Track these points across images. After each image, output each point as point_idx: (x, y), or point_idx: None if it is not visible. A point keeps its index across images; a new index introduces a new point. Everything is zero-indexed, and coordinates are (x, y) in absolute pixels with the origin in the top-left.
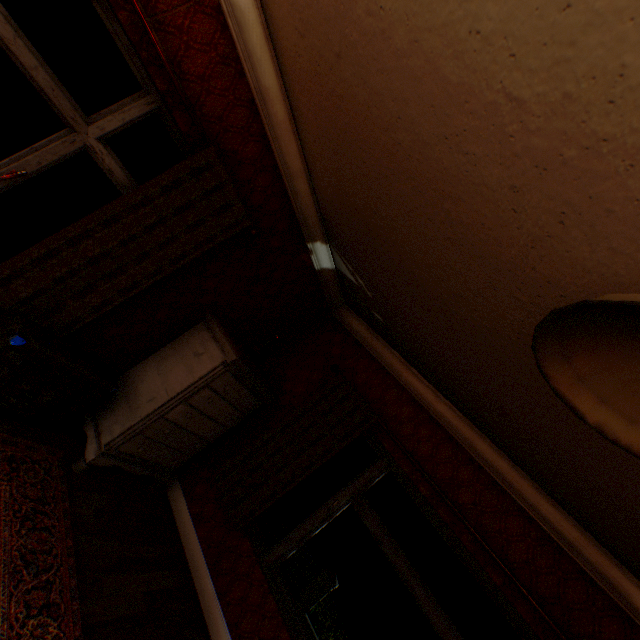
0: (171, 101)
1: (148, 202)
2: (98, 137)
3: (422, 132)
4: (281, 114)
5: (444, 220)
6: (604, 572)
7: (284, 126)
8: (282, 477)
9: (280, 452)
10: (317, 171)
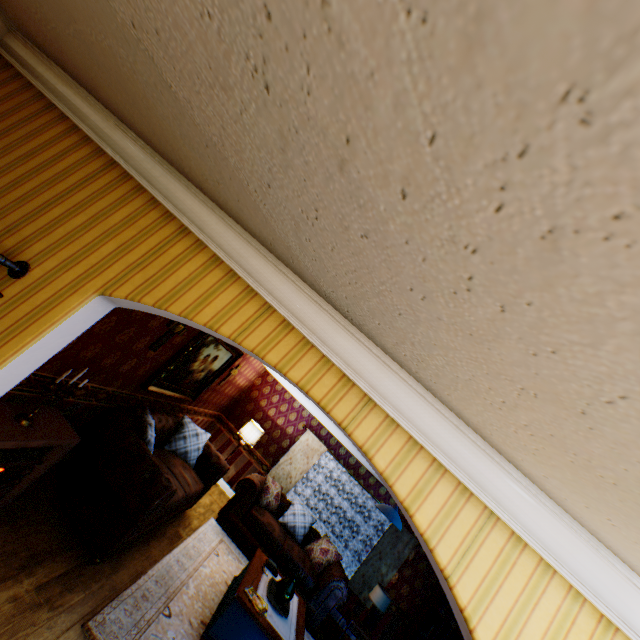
0: None
1: None
2: None
3: None
4: None
5: None
6: None
7: None
8: None
9: None
10: None
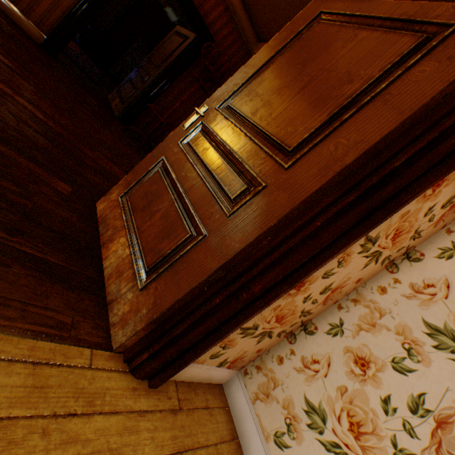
0: None
1: None
2: None
3: None
4: None
5: None
6: None
7: None
8: None
9: None
10: None
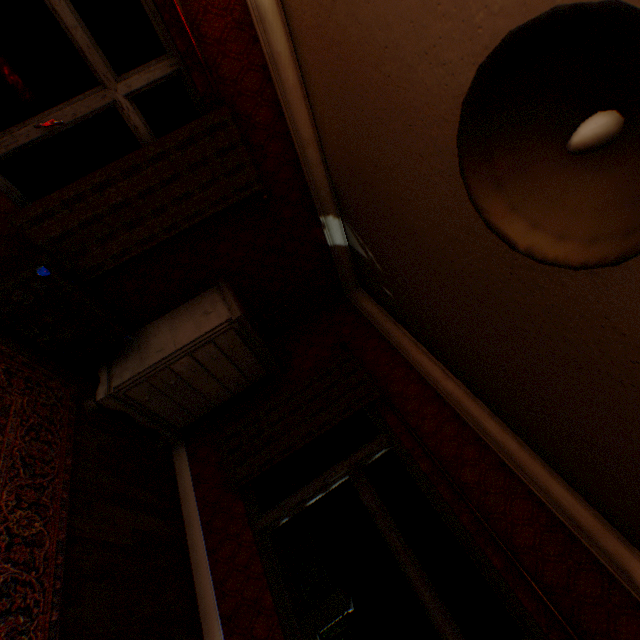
0: (190, 62)
1: (166, 156)
2: (126, 94)
3: (406, 55)
4: (292, 80)
5: (433, 151)
6: (623, 565)
7: (295, 92)
8: (281, 444)
9: (281, 421)
10: (326, 137)
